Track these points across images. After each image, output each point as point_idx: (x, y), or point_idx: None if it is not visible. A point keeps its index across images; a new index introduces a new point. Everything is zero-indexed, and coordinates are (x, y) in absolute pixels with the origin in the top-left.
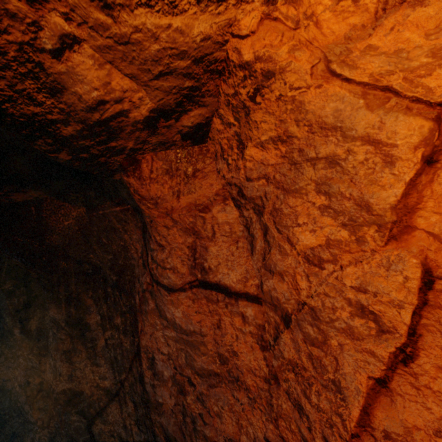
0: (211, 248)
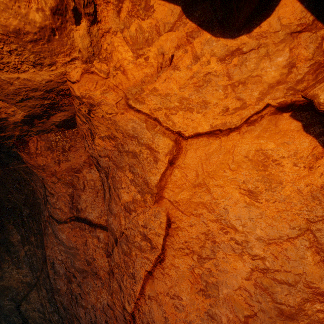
0: (83, 196)
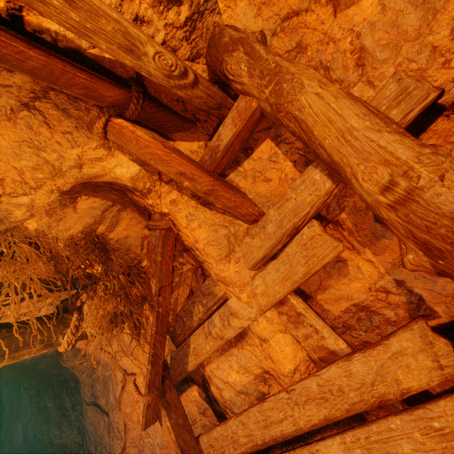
0: (98, 386)
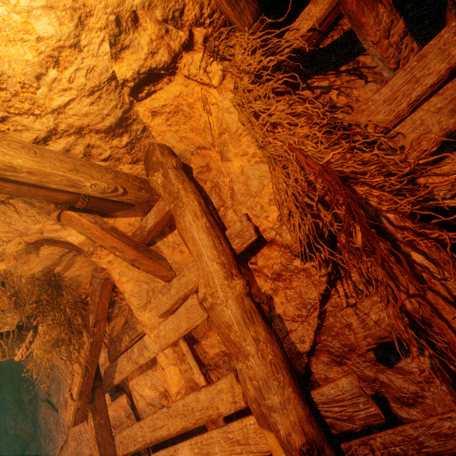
0: (53, 385)
